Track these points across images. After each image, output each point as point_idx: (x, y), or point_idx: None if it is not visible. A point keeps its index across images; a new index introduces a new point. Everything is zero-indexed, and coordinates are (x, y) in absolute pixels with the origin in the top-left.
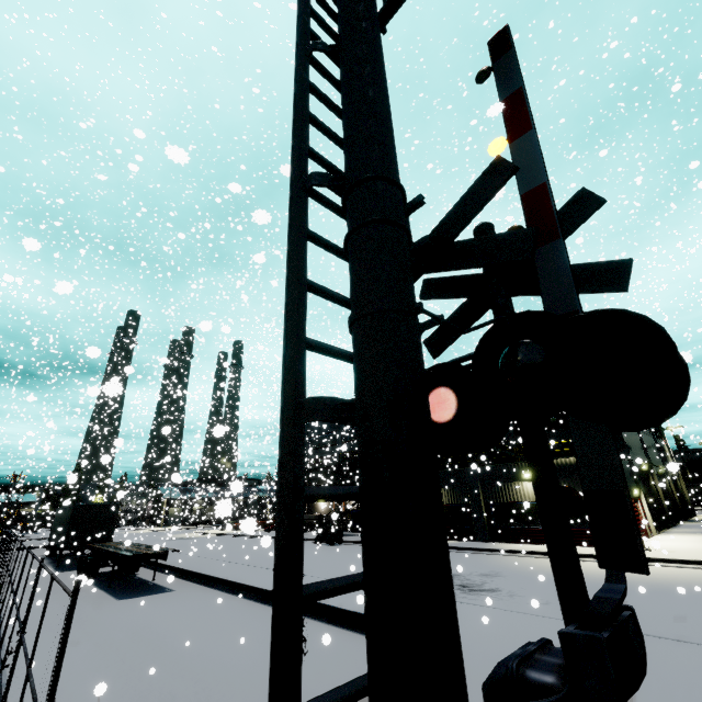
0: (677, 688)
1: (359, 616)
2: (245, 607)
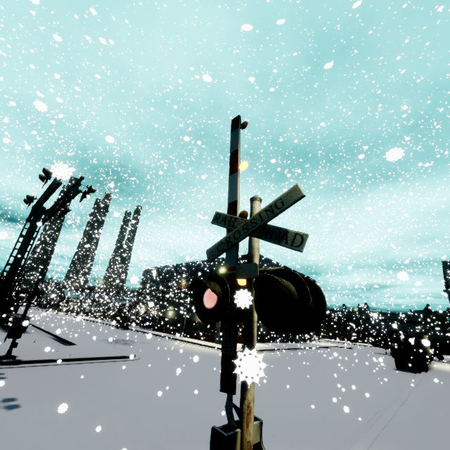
0: (98, 353)
1: (69, 342)
2: (46, 339)
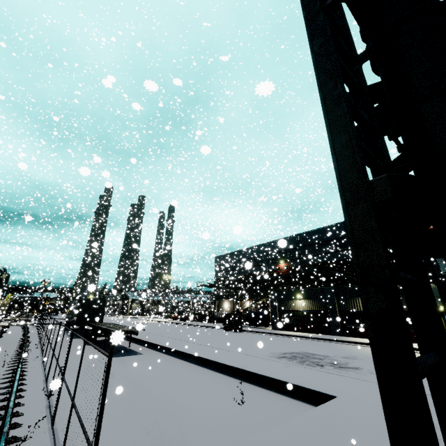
0: None
1: (269, 379)
2: (189, 367)
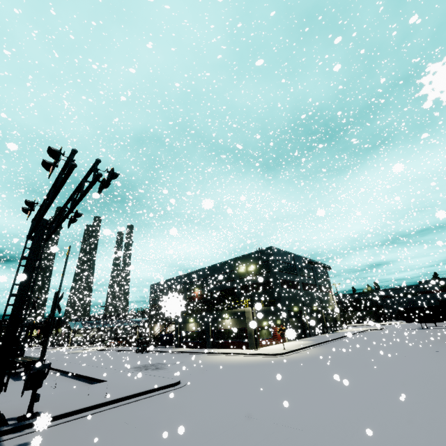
0: (137, 386)
1: (94, 379)
2: (65, 380)
